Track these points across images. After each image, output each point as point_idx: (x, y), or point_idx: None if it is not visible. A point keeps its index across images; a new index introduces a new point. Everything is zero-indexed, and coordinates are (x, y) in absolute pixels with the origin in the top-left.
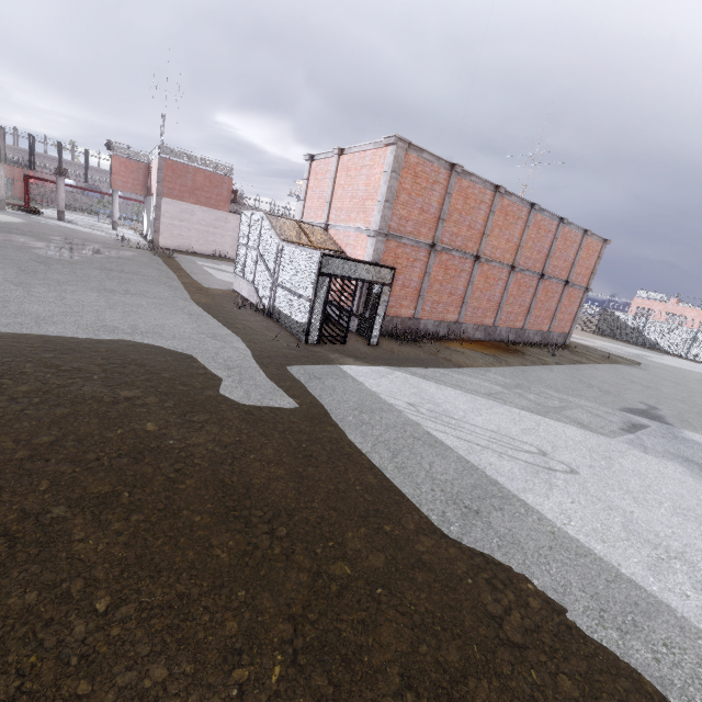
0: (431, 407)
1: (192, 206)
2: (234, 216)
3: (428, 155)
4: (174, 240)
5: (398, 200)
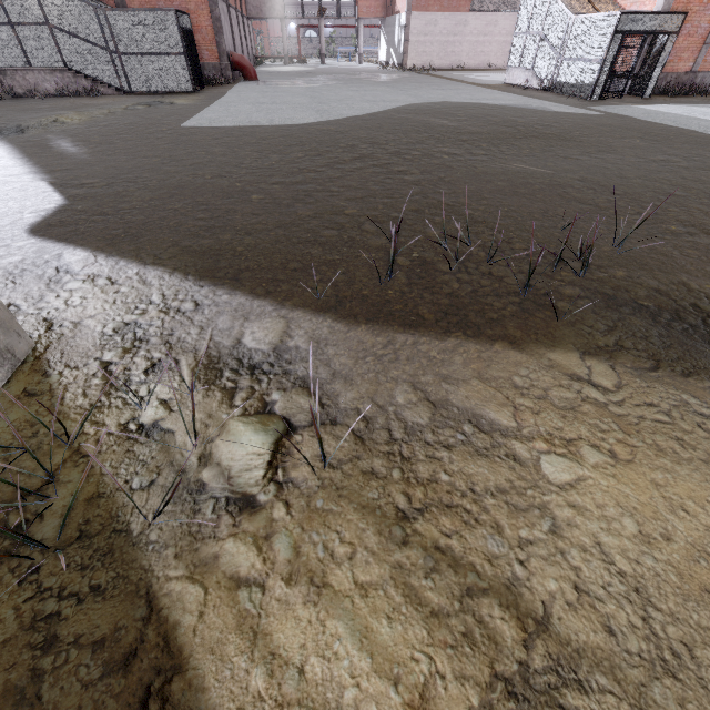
0: (701, 113)
1: (435, 15)
2: (473, 16)
3: None
4: (419, 59)
5: None
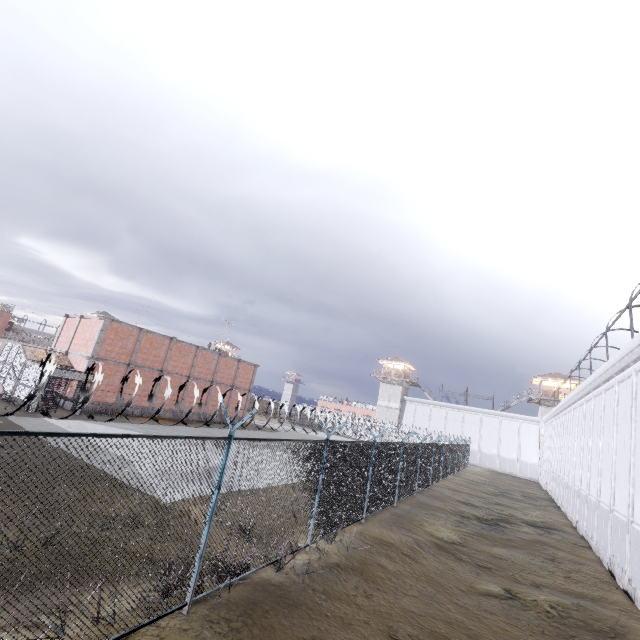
0: (80, 427)
1: None
2: (5, 340)
3: (125, 324)
4: None
5: (106, 342)
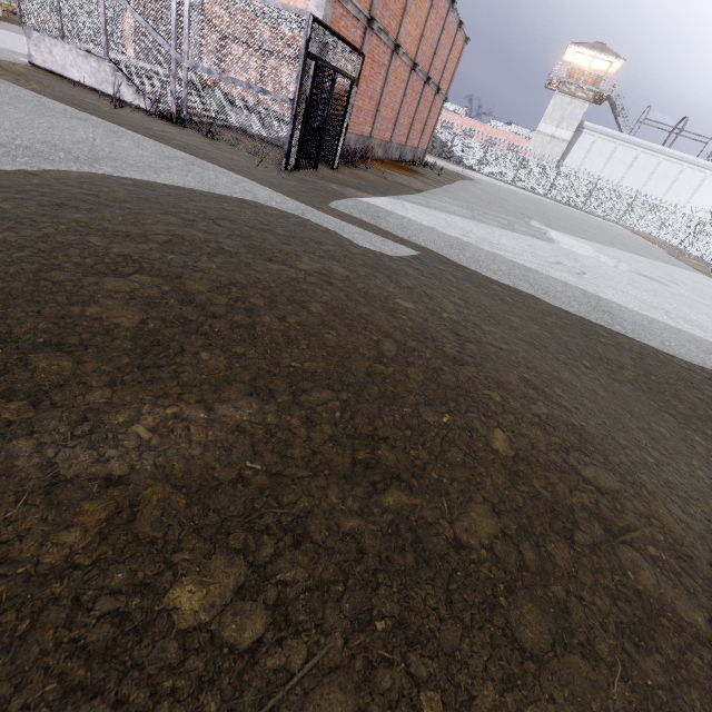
0: (475, 236)
1: None
2: None
3: None
4: None
5: None
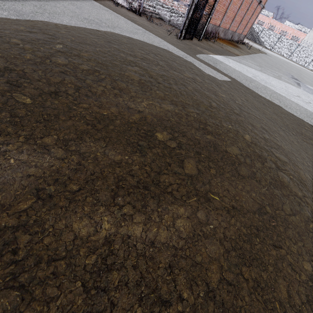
0: (259, 78)
1: None
2: None
3: None
4: None
5: None
